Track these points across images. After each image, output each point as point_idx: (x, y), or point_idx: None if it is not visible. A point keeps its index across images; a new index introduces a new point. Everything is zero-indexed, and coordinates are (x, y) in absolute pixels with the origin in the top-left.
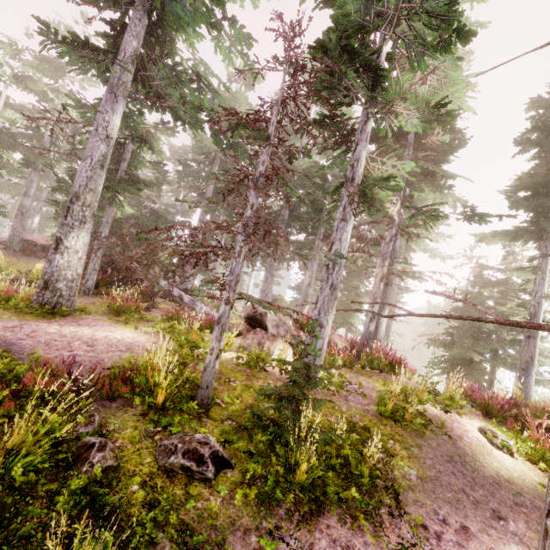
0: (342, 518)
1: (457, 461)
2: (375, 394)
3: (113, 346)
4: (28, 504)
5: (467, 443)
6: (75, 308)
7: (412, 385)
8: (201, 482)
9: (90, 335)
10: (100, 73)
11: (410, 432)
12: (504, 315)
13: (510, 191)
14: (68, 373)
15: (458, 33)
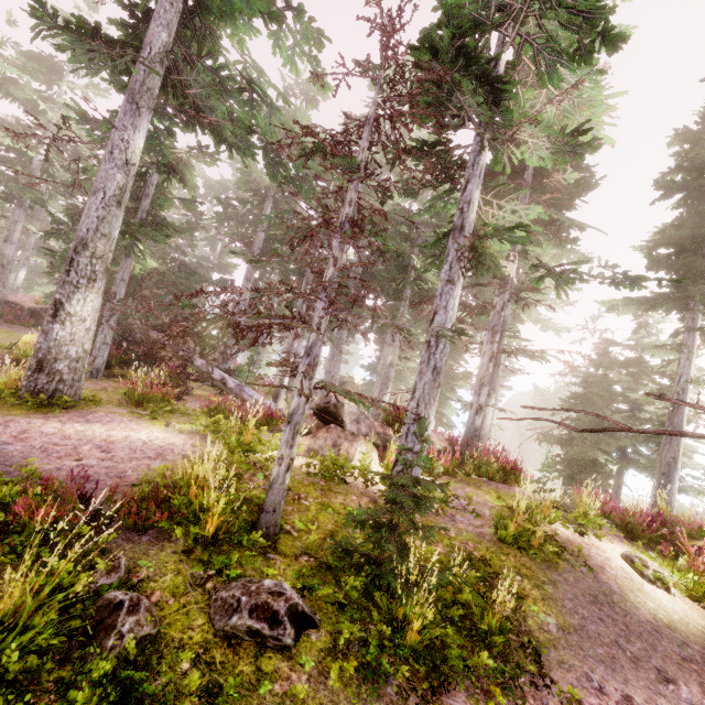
0: (472, 696)
1: (603, 601)
2: (488, 512)
3: (138, 452)
4: (28, 704)
5: (612, 575)
6: (80, 398)
7: (536, 499)
8: (276, 652)
9: (104, 436)
10: (115, 75)
11: (539, 563)
12: (634, 404)
13: (648, 247)
14: (79, 496)
15: (604, 37)
